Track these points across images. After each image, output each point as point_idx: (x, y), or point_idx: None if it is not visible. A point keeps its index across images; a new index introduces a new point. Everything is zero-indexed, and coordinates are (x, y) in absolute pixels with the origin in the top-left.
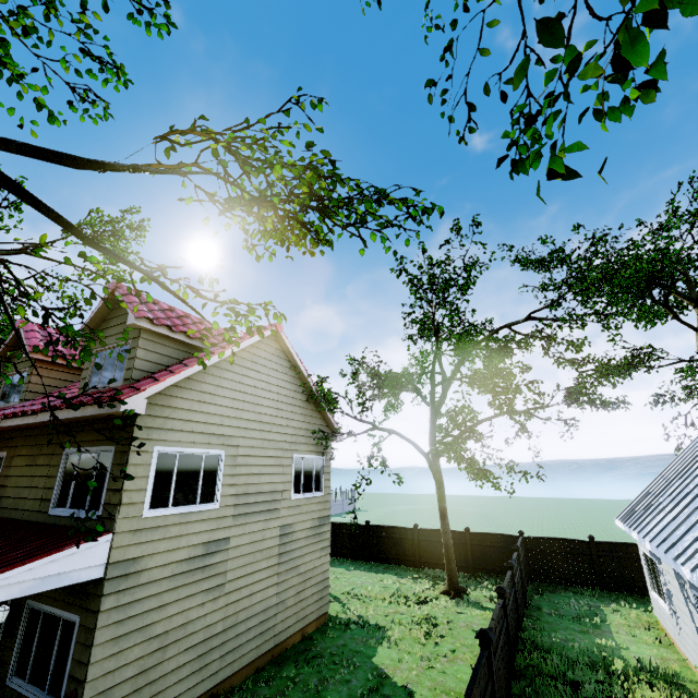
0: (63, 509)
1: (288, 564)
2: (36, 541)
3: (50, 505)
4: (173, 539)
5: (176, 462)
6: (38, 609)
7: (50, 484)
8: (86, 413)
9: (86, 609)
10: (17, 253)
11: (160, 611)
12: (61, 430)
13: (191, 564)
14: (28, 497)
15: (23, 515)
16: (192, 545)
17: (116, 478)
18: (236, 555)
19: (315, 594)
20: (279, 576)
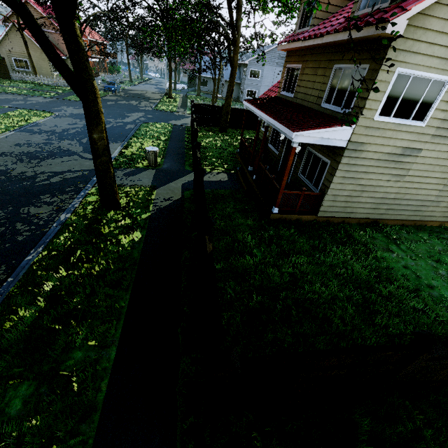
0: (328, 105)
1: None
2: (317, 119)
3: (322, 101)
4: (386, 139)
5: (407, 84)
6: (311, 152)
7: (323, 88)
8: (356, 36)
9: (333, 159)
10: None
11: (365, 174)
12: (333, 50)
13: (390, 157)
14: (311, 95)
15: (308, 104)
16: (395, 146)
17: (364, 89)
18: (420, 162)
19: None
20: (444, 186)
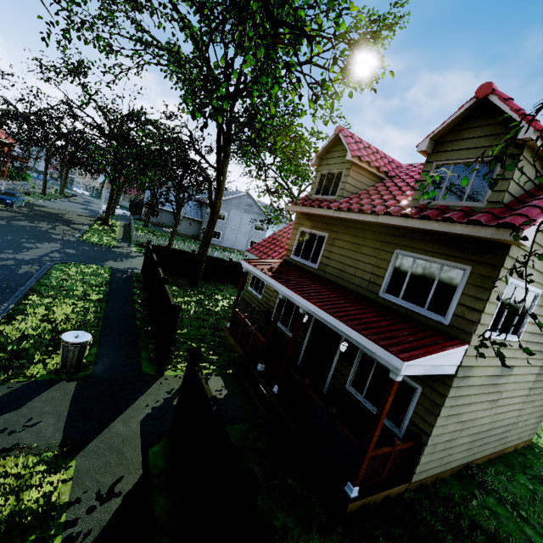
0: (395, 298)
1: (531, 397)
2: (399, 323)
3: (380, 289)
4: (490, 358)
5: (512, 295)
6: (371, 357)
7: (379, 273)
8: (453, 230)
9: (429, 386)
10: (305, 63)
11: (467, 406)
12: (389, 231)
13: (490, 379)
14: (355, 275)
15: (350, 285)
16: (495, 366)
17: (472, 297)
18: (511, 381)
19: (532, 424)
20: (523, 404)
